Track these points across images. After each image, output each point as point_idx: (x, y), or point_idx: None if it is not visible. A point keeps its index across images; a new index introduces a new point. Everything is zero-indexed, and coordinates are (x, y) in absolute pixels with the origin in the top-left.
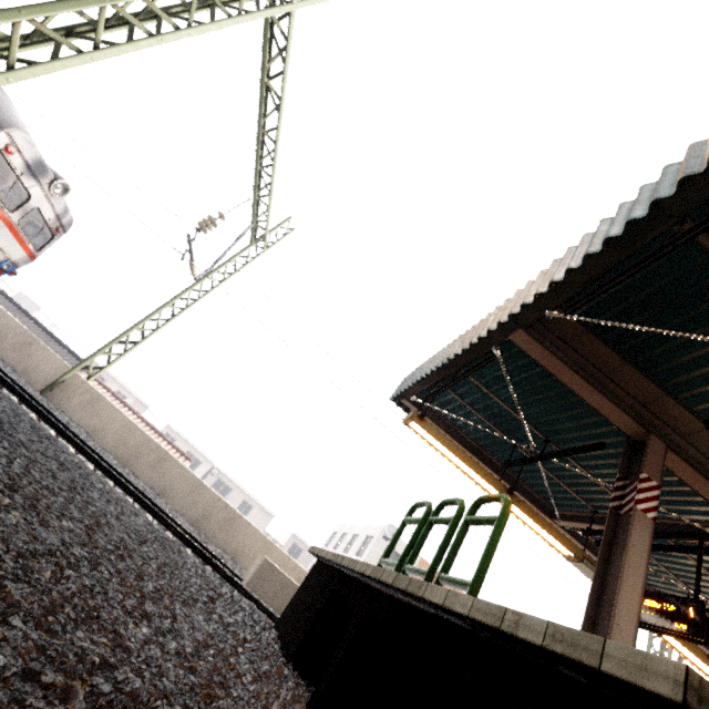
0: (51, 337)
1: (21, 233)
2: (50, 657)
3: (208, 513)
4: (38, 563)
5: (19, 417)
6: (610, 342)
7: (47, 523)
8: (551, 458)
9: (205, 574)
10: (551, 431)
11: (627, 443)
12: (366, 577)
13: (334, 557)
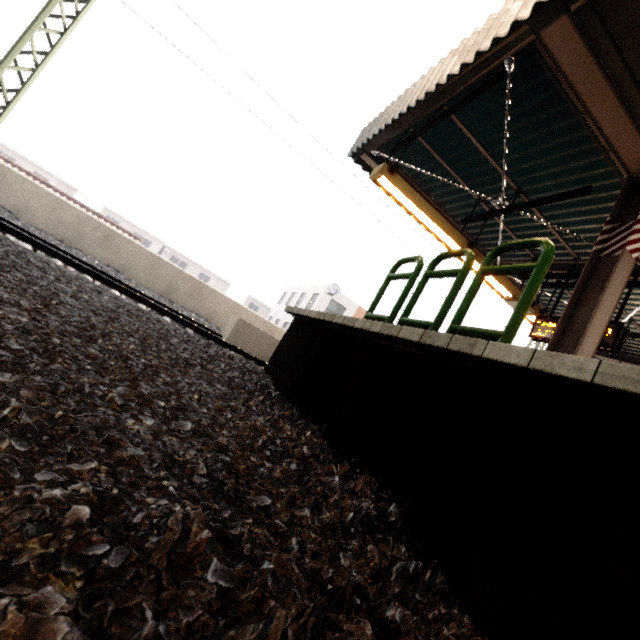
0: None
1: None
2: None
3: (174, 285)
4: None
5: None
6: None
7: None
8: (521, 209)
9: (191, 339)
10: (526, 180)
11: (627, 183)
12: (370, 333)
13: (320, 316)
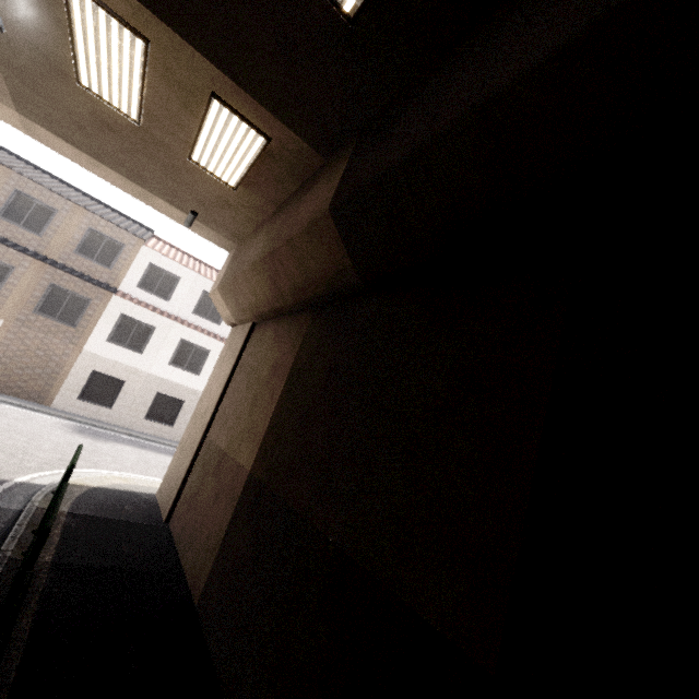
0: (89, 198)
1: None
2: None
3: None
4: None
5: None
6: None
7: None
8: None
9: None
10: None
11: None
12: None
13: None
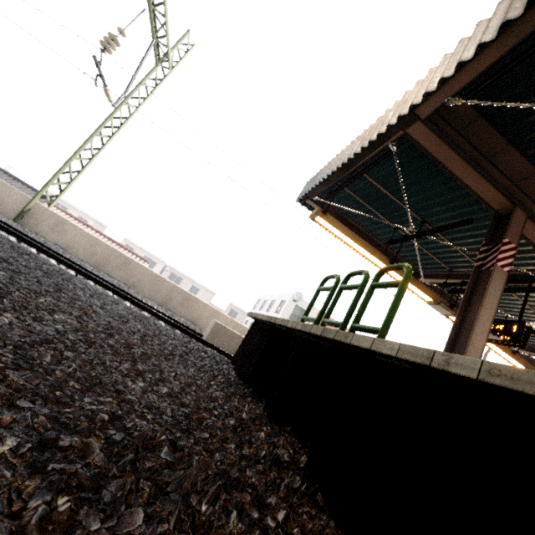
0: (8, 175)
1: None
2: (64, 424)
3: (170, 296)
4: (37, 351)
5: None
6: (500, 126)
7: (39, 319)
8: (426, 234)
9: (177, 337)
10: (427, 214)
11: (494, 217)
12: (296, 331)
13: (268, 319)
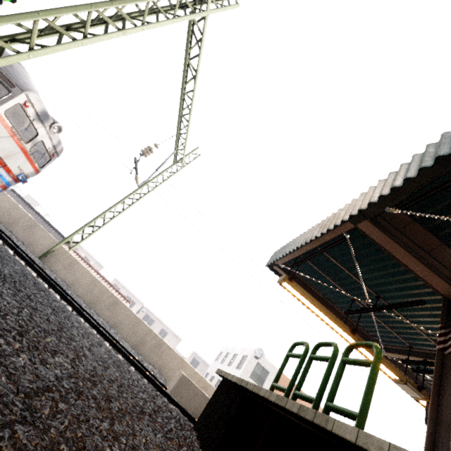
0: (46, 222)
1: (31, 156)
2: None
3: (144, 340)
4: (39, 400)
5: (26, 276)
6: (432, 230)
7: (45, 361)
8: (382, 309)
9: (146, 389)
10: (381, 290)
11: (444, 301)
12: (269, 402)
13: (238, 381)
